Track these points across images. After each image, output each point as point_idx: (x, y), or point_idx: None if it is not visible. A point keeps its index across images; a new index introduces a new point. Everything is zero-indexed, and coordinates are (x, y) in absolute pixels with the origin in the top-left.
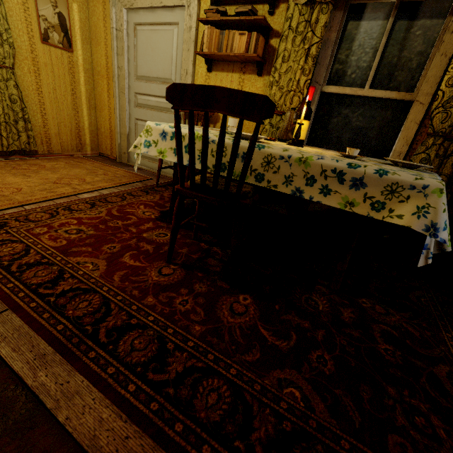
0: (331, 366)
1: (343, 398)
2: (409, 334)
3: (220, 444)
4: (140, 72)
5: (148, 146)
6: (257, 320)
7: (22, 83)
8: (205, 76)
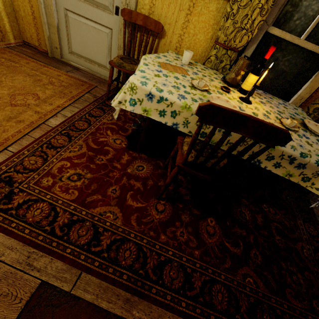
0: (260, 258)
1: (268, 276)
2: (285, 226)
3: None
4: None
5: (134, 104)
6: (222, 237)
7: None
8: None
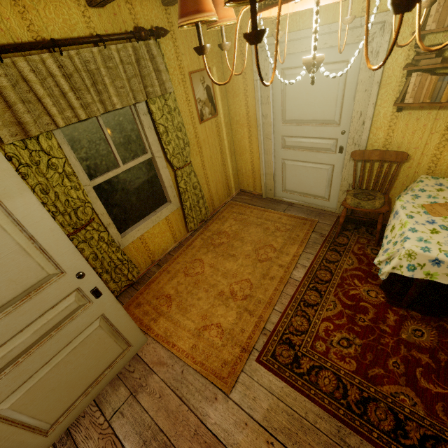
0: None
1: None
2: None
3: None
4: (289, 116)
5: (413, 269)
6: None
7: (194, 167)
8: (390, 116)
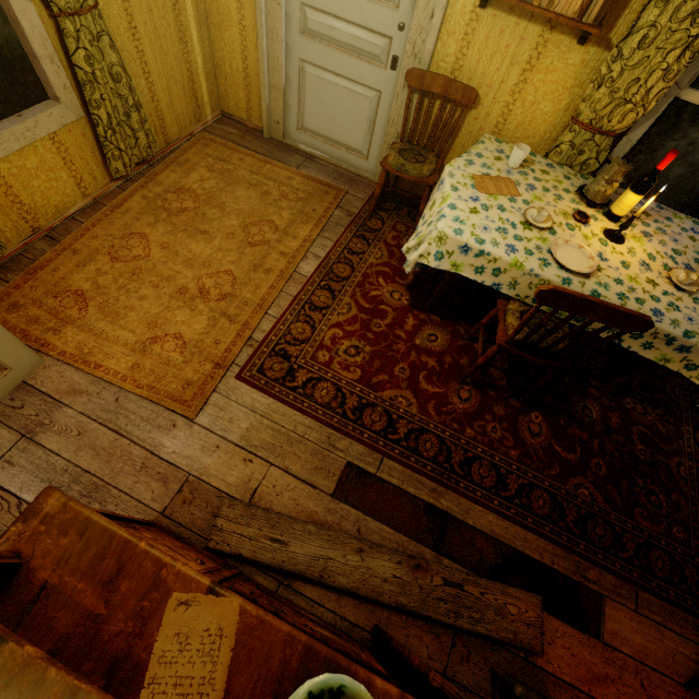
0: (604, 470)
1: (612, 491)
2: (658, 432)
3: (553, 525)
4: None
5: (440, 258)
6: (551, 438)
7: (108, 25)
8: (470, 14)
